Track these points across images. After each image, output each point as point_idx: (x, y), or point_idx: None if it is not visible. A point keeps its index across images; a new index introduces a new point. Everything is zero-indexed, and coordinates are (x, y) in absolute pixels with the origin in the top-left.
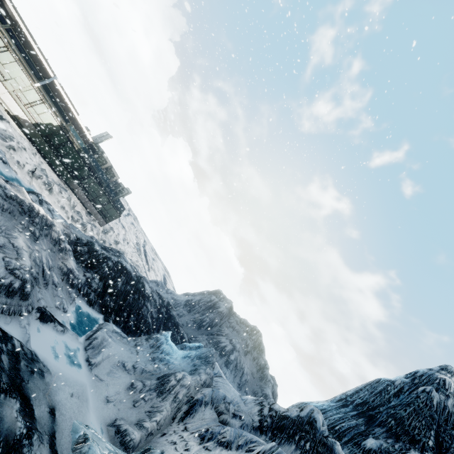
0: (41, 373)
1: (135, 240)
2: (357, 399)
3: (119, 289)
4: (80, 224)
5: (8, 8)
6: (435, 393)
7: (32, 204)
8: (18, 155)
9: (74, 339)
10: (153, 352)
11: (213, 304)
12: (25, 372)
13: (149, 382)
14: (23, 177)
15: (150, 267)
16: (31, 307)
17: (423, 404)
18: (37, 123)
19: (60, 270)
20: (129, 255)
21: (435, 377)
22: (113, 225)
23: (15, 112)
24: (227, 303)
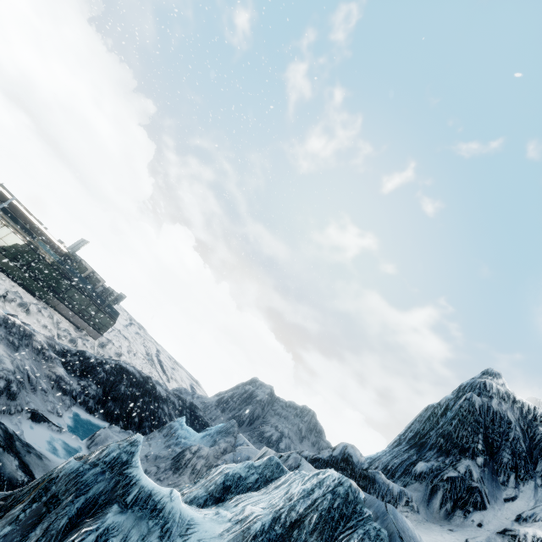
0: (38, 456)
1: (143, 350)
2: (409, 433)
3: (123, 392)
4: (69, 340)
5: None
6: (475, 397)
7: (7, 316)
8: None
9: (73, 439)
10: (168, 441)
11: (250, 395)
12: (22, 449)
13: (163, 464)
14: None
15: (169, 377)
16: (20, 408)
17: (466, 412)
18: (1, 247)
19: (48, 378)
20: (138, 367)
21: (476, 383)
22: (112, 337)
23: None
24: (266, 389)
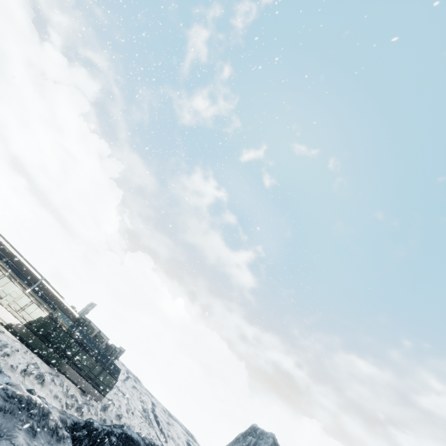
0: None
1: (140, 406)
2: None
3: None
4: (76, 409)
5: (6, 247)
6: None
7: (30, 396)
8: (12, 359)
9: None
10: None
11: None
12: None
13: None
14: (16, 379)
15: (166, 435)
16: None
17: None
18: (28, 322)
19: None
20: (137, 429)
21: None
22: (112, 396)
23: (9, 321)
24: (268, 438)
